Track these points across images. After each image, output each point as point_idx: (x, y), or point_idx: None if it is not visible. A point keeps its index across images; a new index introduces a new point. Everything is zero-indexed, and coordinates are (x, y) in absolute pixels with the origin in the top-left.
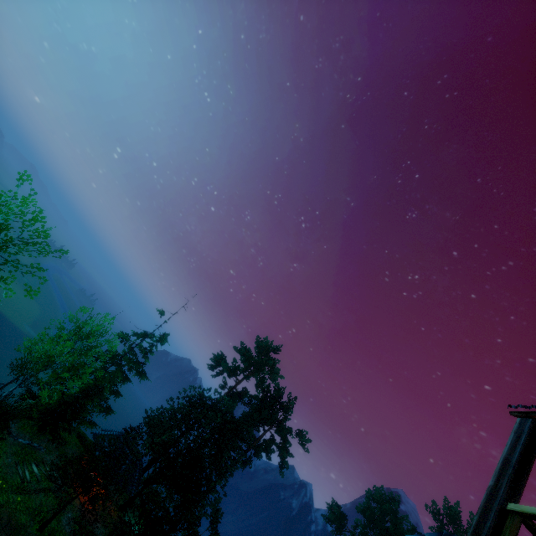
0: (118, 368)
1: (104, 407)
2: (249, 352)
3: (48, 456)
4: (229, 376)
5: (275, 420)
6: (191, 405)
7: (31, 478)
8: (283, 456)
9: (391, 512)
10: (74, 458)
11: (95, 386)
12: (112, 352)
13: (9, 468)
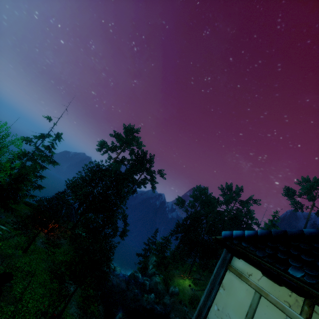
0: (33, 162)
1: (36, 186)
2: (121, 135)
3: (10, 219)
4: (111, 152)
5: (145, 168)
6: (93, 172)
7: (3, 232)
8: (153, 184)
9: (205, 193)
10: (26, 215)
11: (21, 175)
12: (22, 151)
13: None
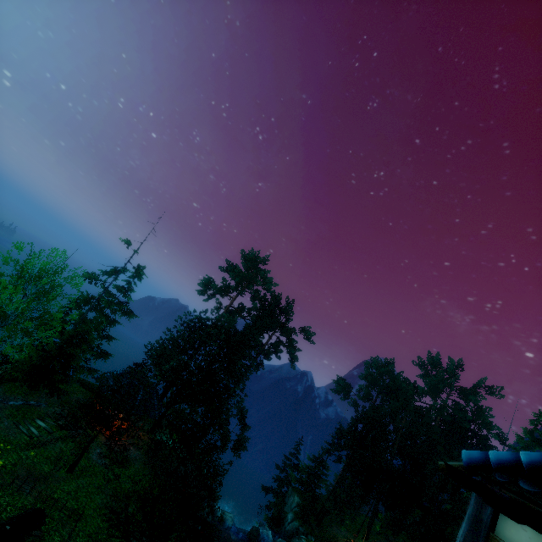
0: (98, 312)
1: (99, 353)
2: (238, 267)
3: (53, 409)
4: (222, 296)
5: (278, 324)
6: (191, 330)
7: (40, 433)
8: (291, 352)
9: (389, 372)
10: (79, 403)
11: (77, 333)
12: (84, 296)
13: (9, 431)
